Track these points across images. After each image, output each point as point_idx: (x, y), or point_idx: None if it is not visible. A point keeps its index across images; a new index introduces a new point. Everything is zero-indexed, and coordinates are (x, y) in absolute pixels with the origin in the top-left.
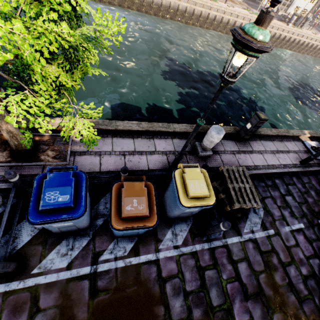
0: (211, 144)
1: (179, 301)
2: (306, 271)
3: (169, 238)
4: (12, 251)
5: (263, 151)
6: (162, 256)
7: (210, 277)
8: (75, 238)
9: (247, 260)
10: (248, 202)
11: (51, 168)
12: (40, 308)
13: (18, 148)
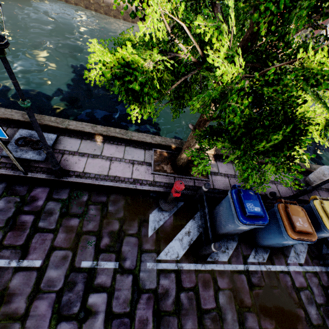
0: (320, 181)
1: (313, 309)
2: None
3: (293, 256)
4: (191, 241)
5: None
6: (291, 269)
7: None
8: (227, 240)
9: None
10: None
11: (237, 186)
12: (219, 287)
13: (182, 164)
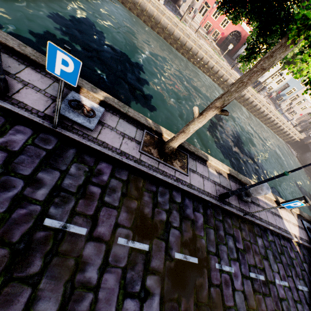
0: None
1: None
2: None
3: None
4: None
5: None
6: None
7: None
8: None
9: None
10: None
11: None
12: None
13: None
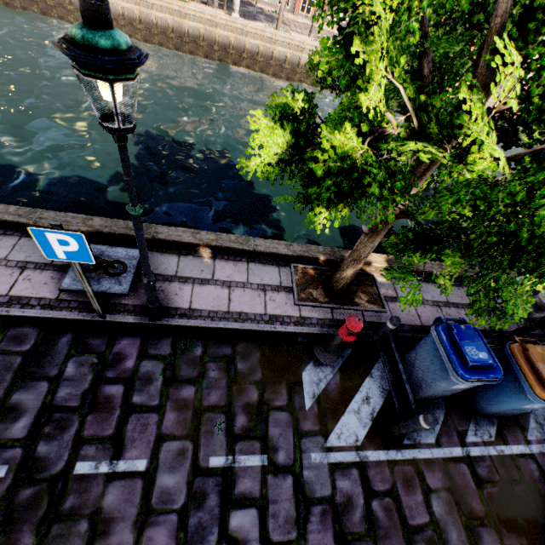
0: None
1: None
2: None
3: (534, 428)
4: (373, 413)
5: None
6: (536, 451)
7: None
8: (429, 408)
9: None
10: None
11: (444, 319)
12: (430, 487)
13: (342, 288)
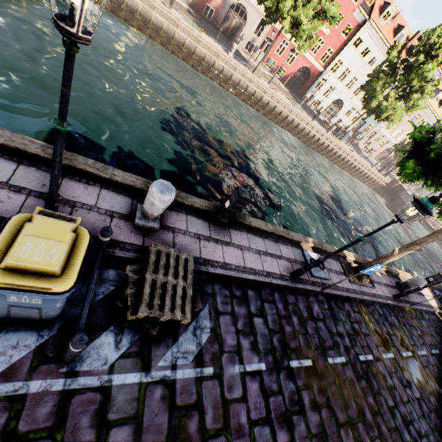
0: (152, 208)
1: None
2: None
3: None
4: None
5: (245, 247)
6: None
7: None
8: None
9: (137, 421)
10: (168, 310)
11: None
12: None
13: None
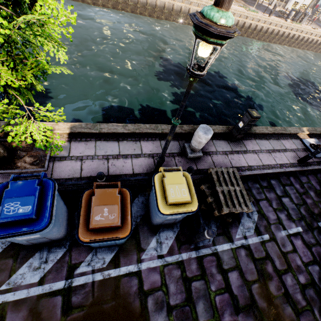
0: (200, 145)
1: (161, 317)
2: (304, 280)
3: (153, 247)
4: None
5: (258, 151)
6: (144, 267)
7: (197, 289)
8: (50, 249)
9: (238, 268)
10: (238, 206)
11: (16, 176)
12: None
13: None
